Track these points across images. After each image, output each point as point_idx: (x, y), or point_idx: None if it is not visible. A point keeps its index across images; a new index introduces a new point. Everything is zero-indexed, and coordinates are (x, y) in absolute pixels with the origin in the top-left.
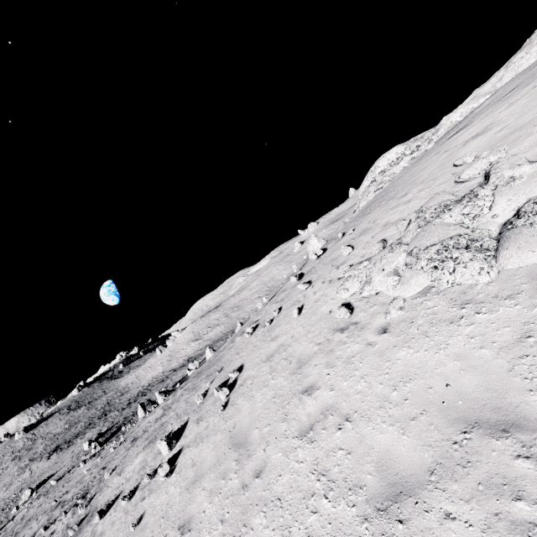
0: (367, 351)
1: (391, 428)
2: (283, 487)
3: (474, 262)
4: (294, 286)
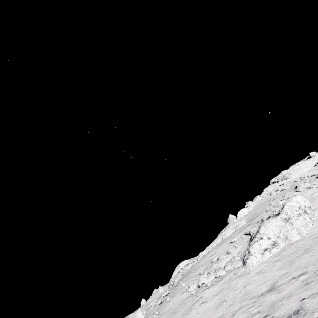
0: (205, 292)
1: (217, 295)
2: (197, 317)
3: (221, 270)
4: (158, 306)
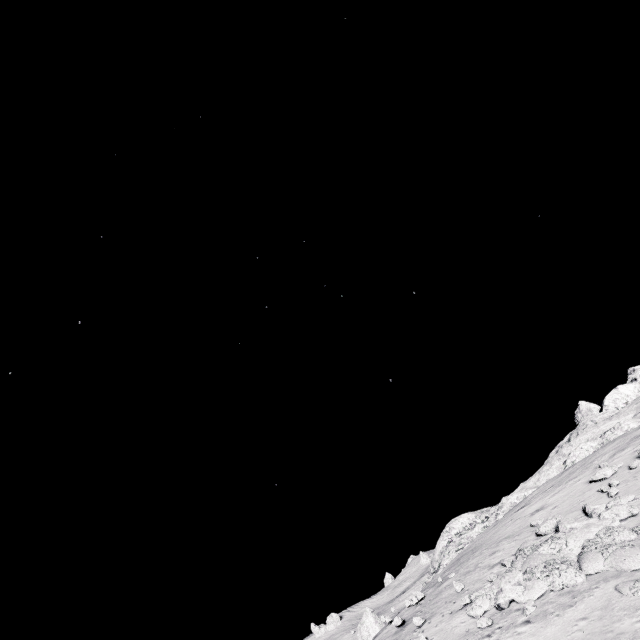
0: (520, 636)
1: None
2: None
3: (569, 568)
4: (396, 632)
